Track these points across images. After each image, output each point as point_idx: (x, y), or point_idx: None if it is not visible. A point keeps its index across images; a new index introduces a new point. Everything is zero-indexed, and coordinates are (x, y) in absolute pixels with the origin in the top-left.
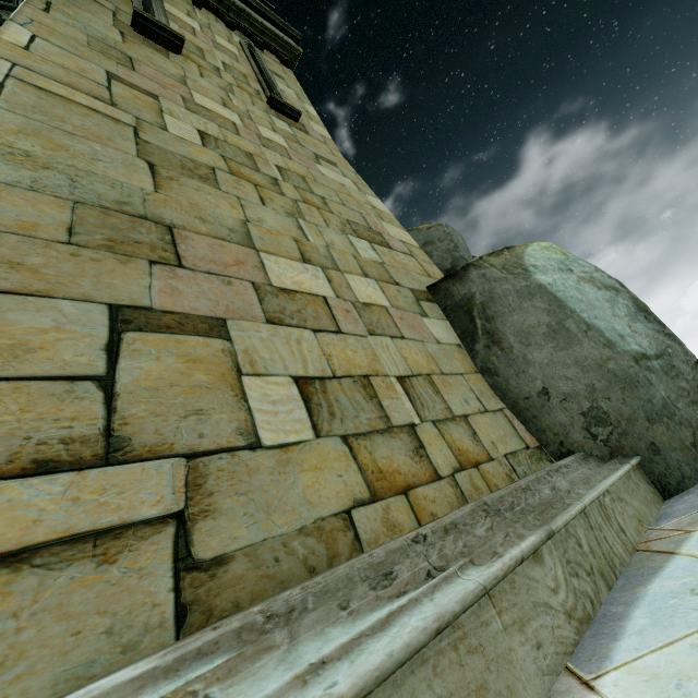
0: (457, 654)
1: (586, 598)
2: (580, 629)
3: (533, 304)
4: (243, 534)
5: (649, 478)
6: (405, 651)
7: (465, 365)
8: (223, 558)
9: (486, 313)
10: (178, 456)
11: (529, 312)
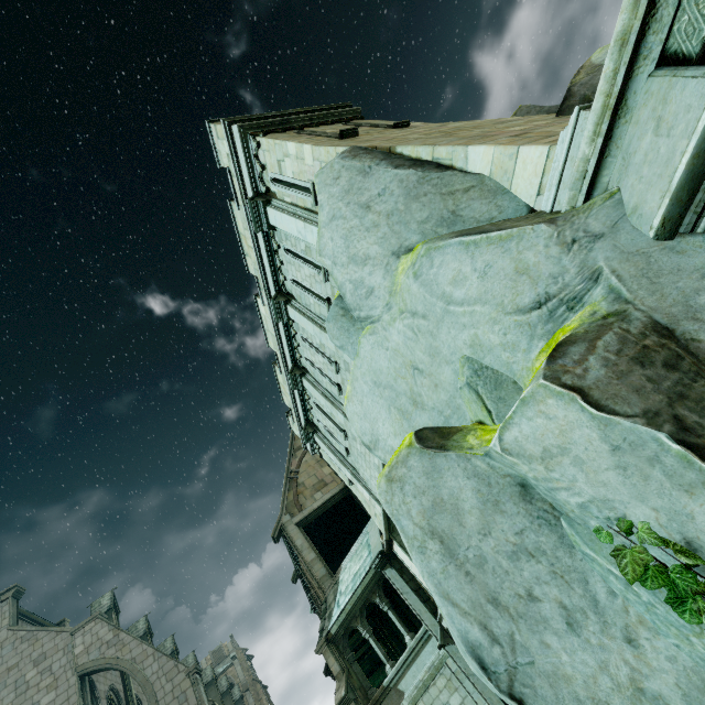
0: None
1: None
2: None
3: None
4: None
5: None
6: None
7: None
8: None
9: None
10: None
11: None
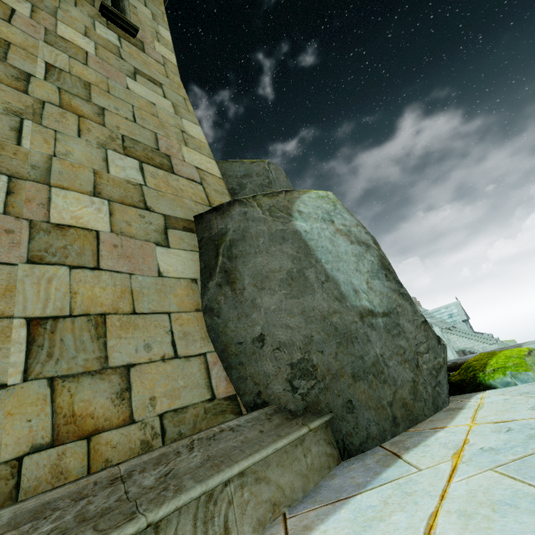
0: None
1: None
2: None
3: (282, 249)
4: None
5: (335, 436)
6: None
7: (184, 303)
8: None
9: (231, 251)
10: None
11: (275, 256)
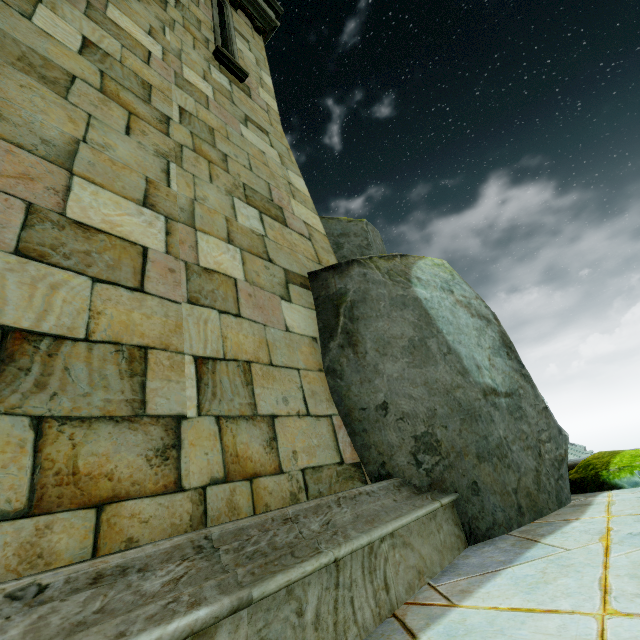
0: None
1: None
2: None
3: (403, 315)
4: None
5: (460, 518)
6: None
7: (309, 361)
8: None
9: (353, 312)
10: None
11: (396, 322)
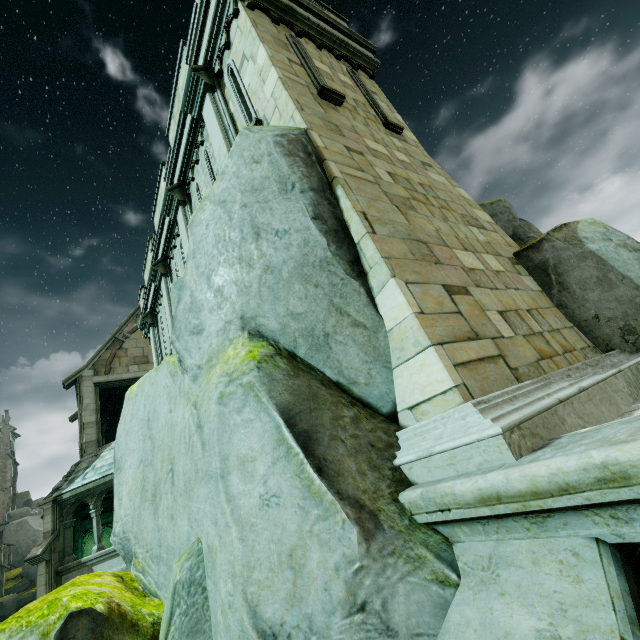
0: (601, 391)
1: (634, 394)
2: (634, 400)
3: (587, 264)
4: (516, 363)
5: None
6: (592, 383)
7: (548, 303)
8: (516, 368)
9: (557, 271)
10: (489, 338)
11: (584, 269)
